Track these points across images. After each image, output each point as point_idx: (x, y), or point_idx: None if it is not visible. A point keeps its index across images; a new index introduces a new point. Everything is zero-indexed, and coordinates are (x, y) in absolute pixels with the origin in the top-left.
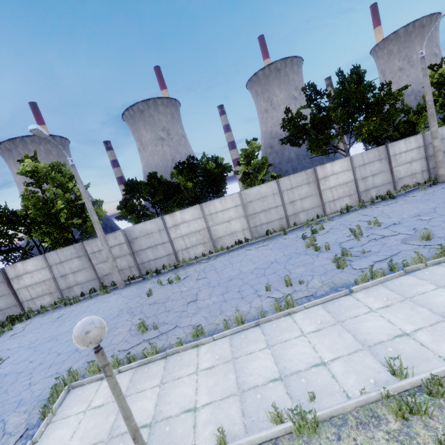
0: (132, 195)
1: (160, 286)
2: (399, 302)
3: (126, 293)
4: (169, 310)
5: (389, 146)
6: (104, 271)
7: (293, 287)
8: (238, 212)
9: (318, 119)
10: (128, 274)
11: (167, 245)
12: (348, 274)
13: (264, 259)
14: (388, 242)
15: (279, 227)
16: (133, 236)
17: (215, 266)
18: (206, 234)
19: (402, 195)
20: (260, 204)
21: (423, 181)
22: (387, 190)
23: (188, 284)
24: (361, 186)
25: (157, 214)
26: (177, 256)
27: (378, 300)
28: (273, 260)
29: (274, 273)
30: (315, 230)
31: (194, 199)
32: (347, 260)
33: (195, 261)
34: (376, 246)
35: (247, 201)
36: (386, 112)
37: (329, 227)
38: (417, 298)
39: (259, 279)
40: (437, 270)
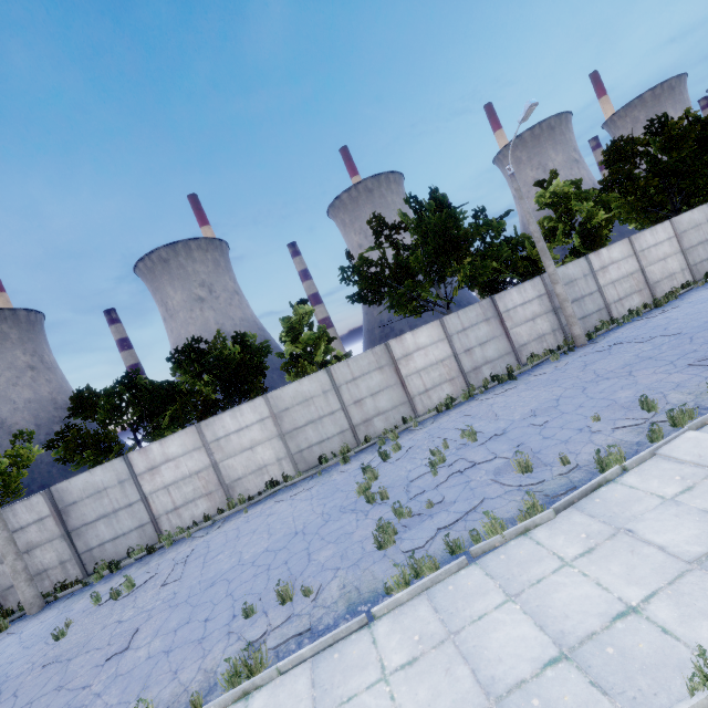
0: (86, 416)
1: (97, 605)
2: (434, 649)
3: (30, 630)
4: (63, 684)
5: (495, 298)
6: (7, 579)
7: (293, 604)
8: (267, 429)
9: (401, 263)
10: (58, 578)
11: (137, 508)
12: (389, 565)
13: (290, 524)
14: (475, 477)
15: (341, 447)
16: (68, 500)
17: (211, 546)
18: (212, 477)
19: (528, 371)
20: (303, 412)
21: (558, 344)
22: (507, 364)
23: (142, 600)
24: (467, 363)
25: (138, 443)
26: (158, 527)
27: (405, 640)
28: (300, 527)
29: (284, 564)
30: (385, 453)
31: (203, 409)
32: (402, 525)
33: (187, 535)
34: (456, 488)
35: (281, 409)
36: (488, 249)
37: (412, 442)
38: (466, 634)
39: (255, 580)
40: (520, 548)
